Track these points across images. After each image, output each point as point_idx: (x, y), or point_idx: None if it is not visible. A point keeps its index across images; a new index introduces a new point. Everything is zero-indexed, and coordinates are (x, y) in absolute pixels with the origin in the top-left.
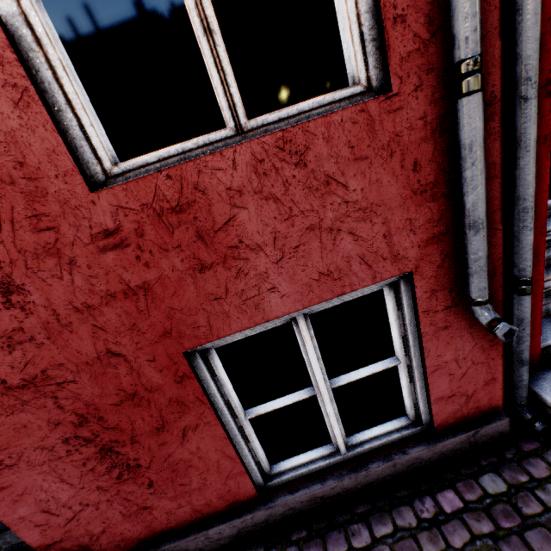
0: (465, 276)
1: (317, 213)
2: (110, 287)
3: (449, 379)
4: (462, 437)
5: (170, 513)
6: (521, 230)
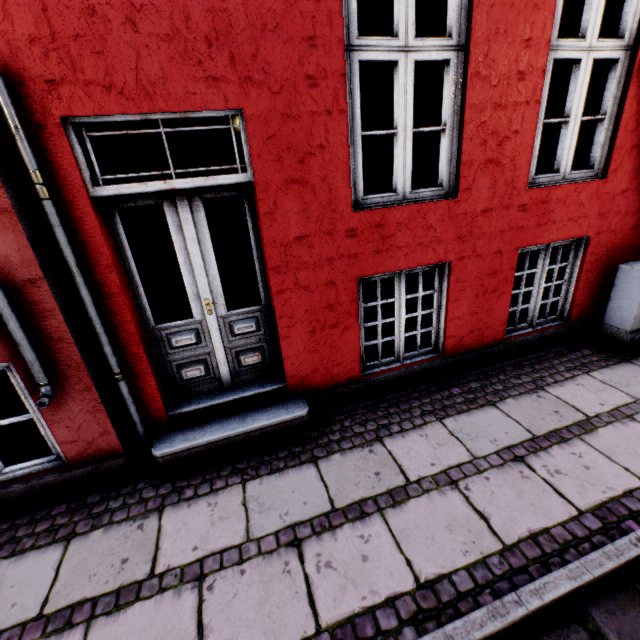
0: (56, 368)
1: None
2: None
3: (69, 430)
4: (88, 469)
5: None
6: (101, 344)
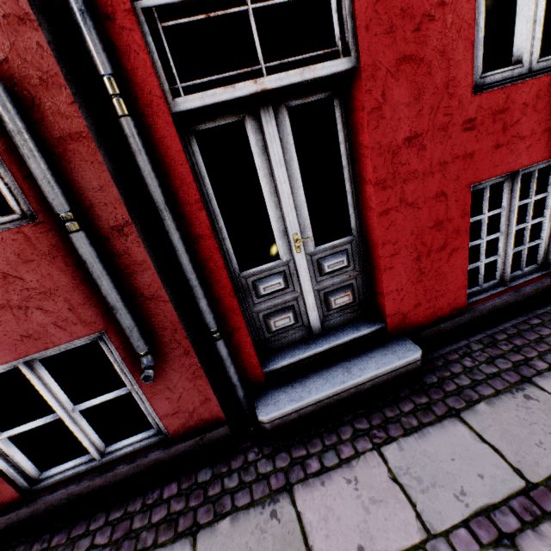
0: (152, 332)
1: (4, 296)
2: None
3: (169, 401)
4: (192, 442)
5: None
6: (195, 299)
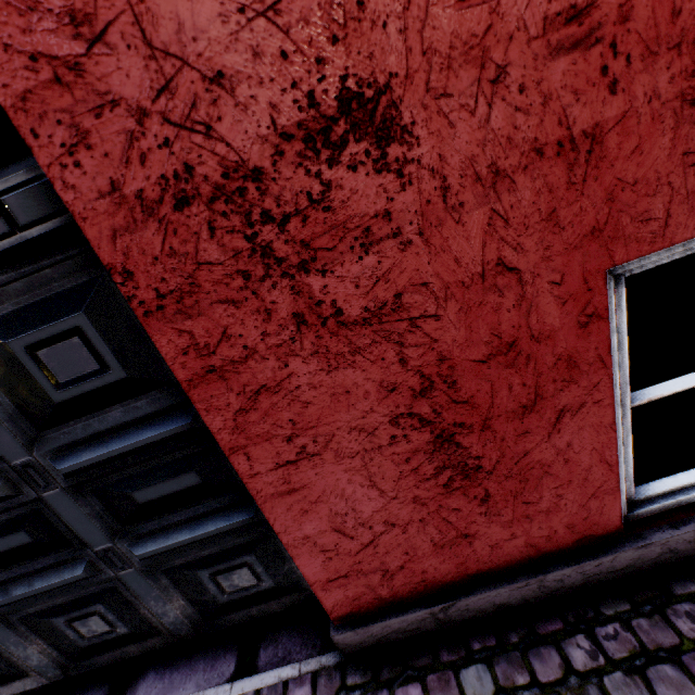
0: None
1: None
2: (540, 134)
3: None
4: None
5: (494, 547)
6: None
